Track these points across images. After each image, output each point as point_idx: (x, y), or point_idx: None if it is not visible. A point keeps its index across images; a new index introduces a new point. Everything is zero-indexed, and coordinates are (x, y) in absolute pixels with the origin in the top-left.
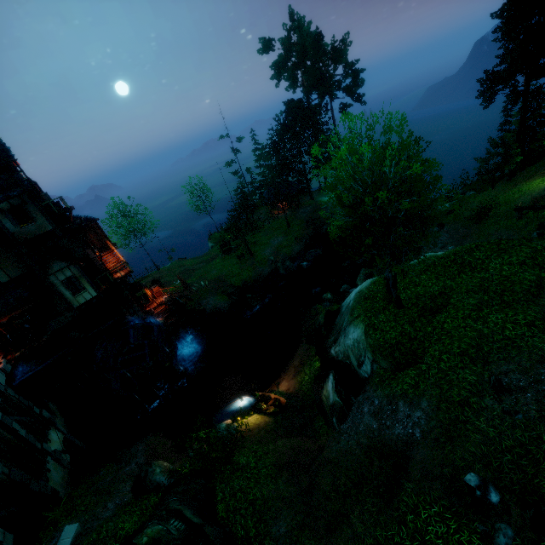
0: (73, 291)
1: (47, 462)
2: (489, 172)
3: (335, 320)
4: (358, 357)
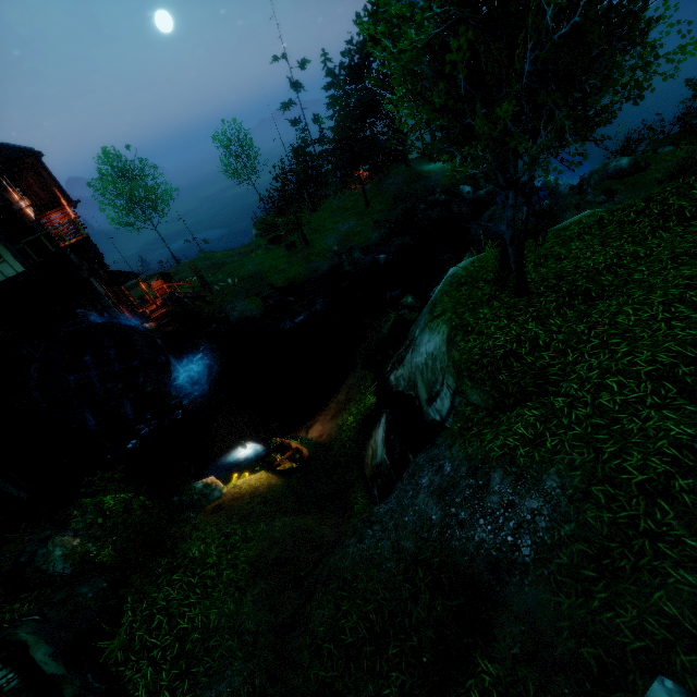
0: None
1: None
2: None
3: (409, 331)
4: (431, 385)
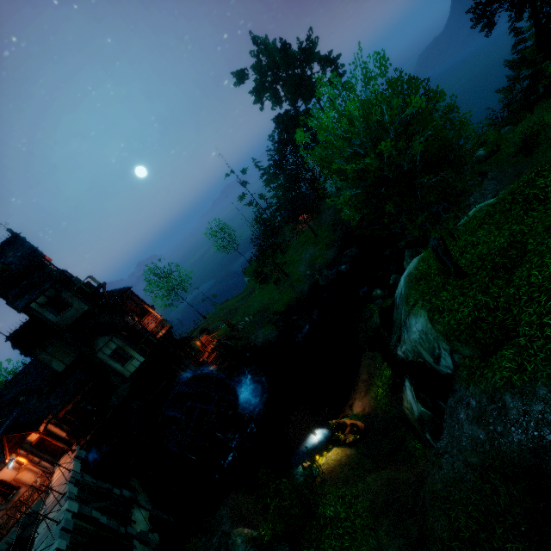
0: (122, 362)
1: (134, 548)
2: (519, 98)
3: (393, 316)
4: (432, 351)
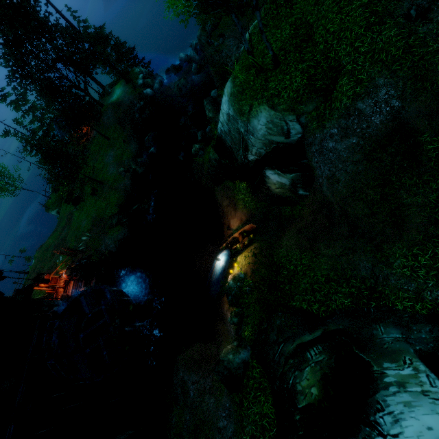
0: None
1: None
2: None
3: (226, 144)
4: (281, 131)
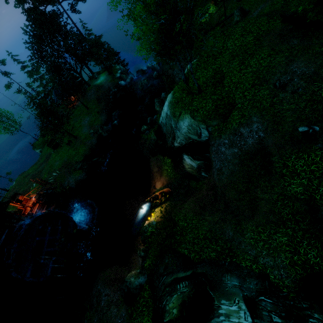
0: None
1: None
2: None
3: (163, 131)
4: (196, 133)
